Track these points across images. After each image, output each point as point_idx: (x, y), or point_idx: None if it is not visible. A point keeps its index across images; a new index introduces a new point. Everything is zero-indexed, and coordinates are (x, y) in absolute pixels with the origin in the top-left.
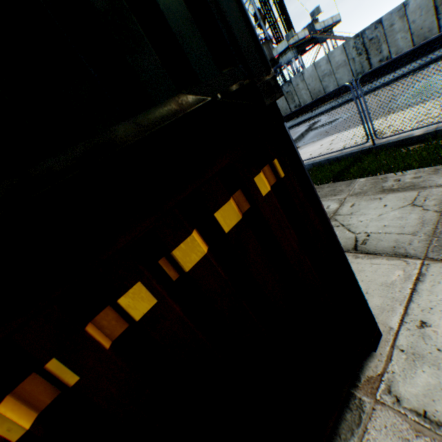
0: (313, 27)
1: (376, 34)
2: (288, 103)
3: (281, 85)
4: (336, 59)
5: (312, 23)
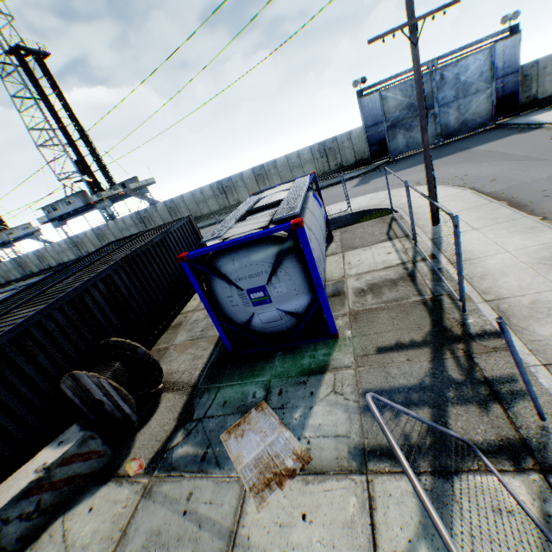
0: (134, 182)
1: (147, 215)
2: (101, 241)
3: (93, 228)
4: (128, 221)
5: (132, 179)
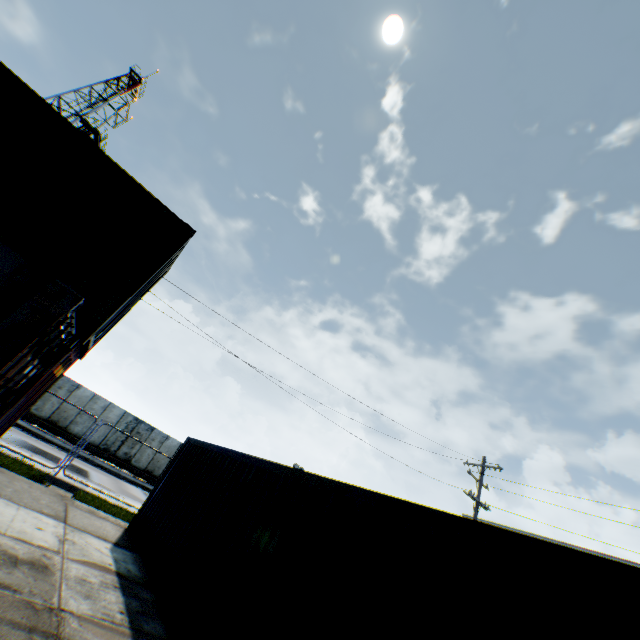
0: None
1: None
2: None
3: None
4: None
5: None
